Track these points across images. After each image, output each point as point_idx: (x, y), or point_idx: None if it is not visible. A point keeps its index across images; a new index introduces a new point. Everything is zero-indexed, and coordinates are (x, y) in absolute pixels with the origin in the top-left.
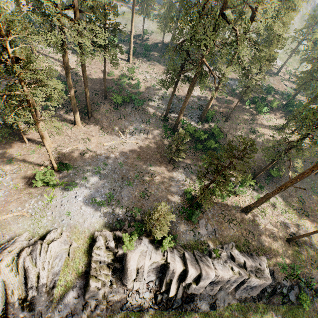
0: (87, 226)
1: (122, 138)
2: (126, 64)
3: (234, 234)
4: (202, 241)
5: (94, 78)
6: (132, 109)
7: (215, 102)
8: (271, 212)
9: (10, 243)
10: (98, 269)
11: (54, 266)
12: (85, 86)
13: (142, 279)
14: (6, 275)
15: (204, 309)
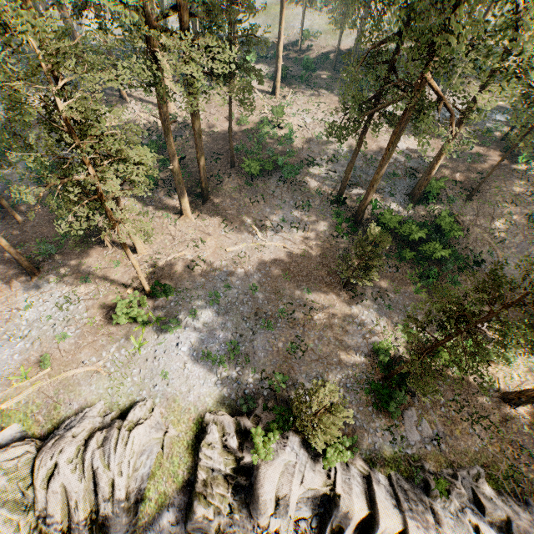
0: (193, 400)
1: (258, 238)
2: (269, 100)
3: (484, 449)
4: (410, 456)
5: (215, 131)
6: (278, 183)
7: (445, 161)
8: None
9: (78, 418)
10: (209, 482)
11: (138, 467)
12: (196, 149)
13: (286, 517)
14: (66, 477)
15: None
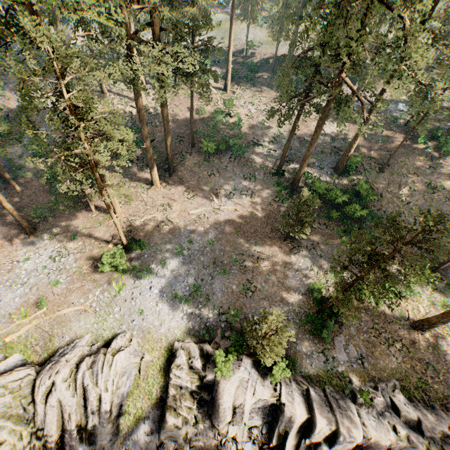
0: (164, 332)
1: (215, 203)
2: (222, 95)
3: (398, 366)
4: (340, 373)
5: (178, 119)
6: (230, 160)
7: (361, 141)
8: None
9: (69, 347)
10: (178, 397)
11: (120, 386)
12: (165, 132)
13: (242, 424)
14: (61, 393)
15: None
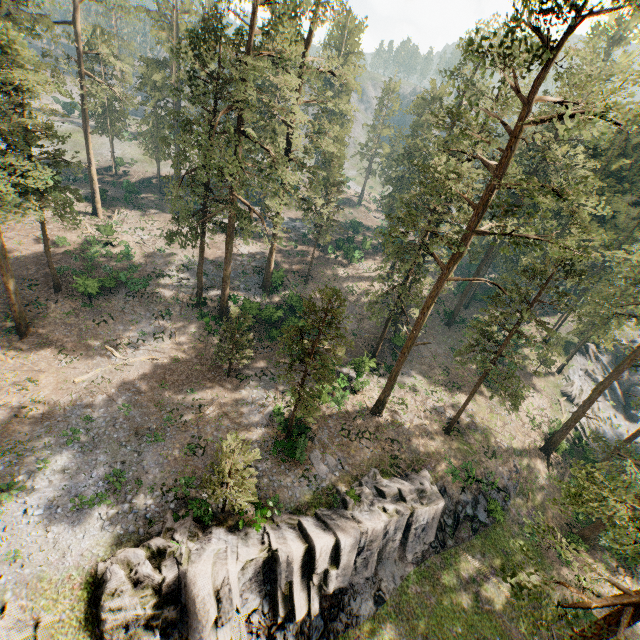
0: (73, 562)
1: (117, 358)
2: (91, 220)
3: (372, 454)
4: (326, 488)
5: (19, 255)
6: (127, 299)
7: (281, 258)
8: (413, 400)
9: None
10: None
11: None
12: (2, 271)
13: (234, 612)
14: None
15: (367, 612)
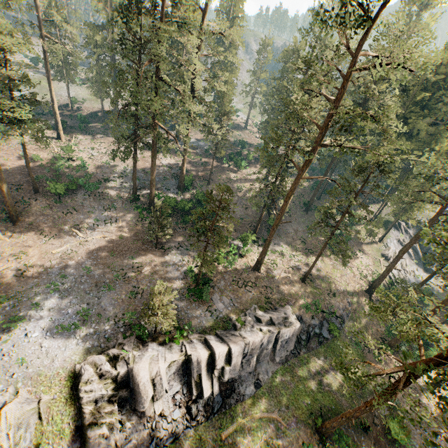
0: (59, 365)
1: (80, 237)
2: (57, 143)
3: (253, 296)
4: (223, 318)
5: (8, 168)
6: (85, 197)
7: (190, 167)
8: (281, 261)
9: None
10: (96, 411)
11: (19, 441)
12: None
13: (164, 392)
14: None
15: (250, 393)
